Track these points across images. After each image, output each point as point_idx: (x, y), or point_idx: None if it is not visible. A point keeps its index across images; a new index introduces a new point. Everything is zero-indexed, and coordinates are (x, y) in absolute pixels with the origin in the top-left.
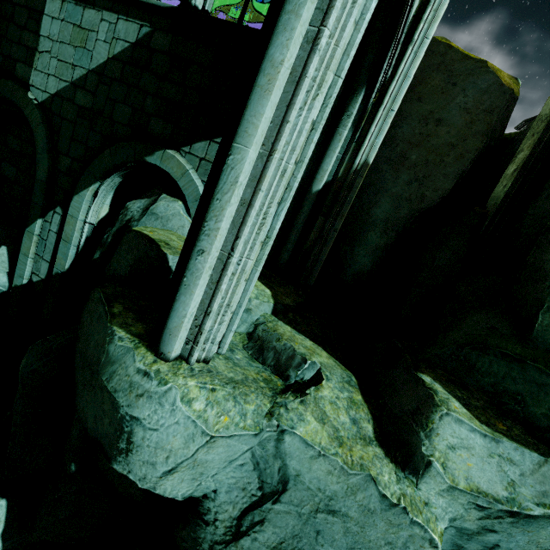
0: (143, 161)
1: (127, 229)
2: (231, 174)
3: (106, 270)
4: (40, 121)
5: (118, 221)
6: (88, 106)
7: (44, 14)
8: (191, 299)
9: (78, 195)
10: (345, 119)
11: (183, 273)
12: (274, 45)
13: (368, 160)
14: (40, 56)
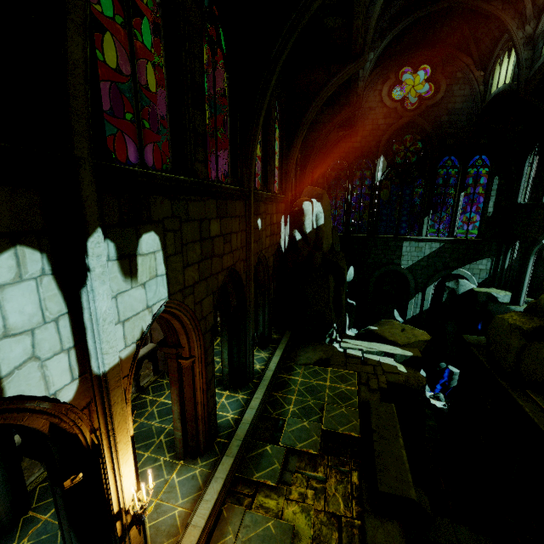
0: (450, 274)
1: (478, 292)
2: (525, 283)
3: (479, 301)
4: (409, 273)
5: (446, 290)
6: (426, 265)
7: (403, 246)
8: (523, 298)
9: (428, 287)
10: (508, 253)
11: (518, 295)
12: (528, 270)
13: (514, 258)
14: (403, 256)
